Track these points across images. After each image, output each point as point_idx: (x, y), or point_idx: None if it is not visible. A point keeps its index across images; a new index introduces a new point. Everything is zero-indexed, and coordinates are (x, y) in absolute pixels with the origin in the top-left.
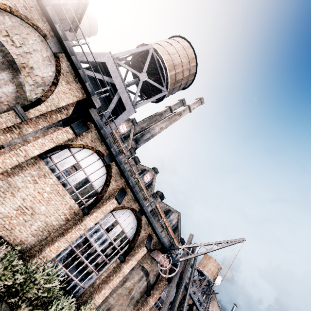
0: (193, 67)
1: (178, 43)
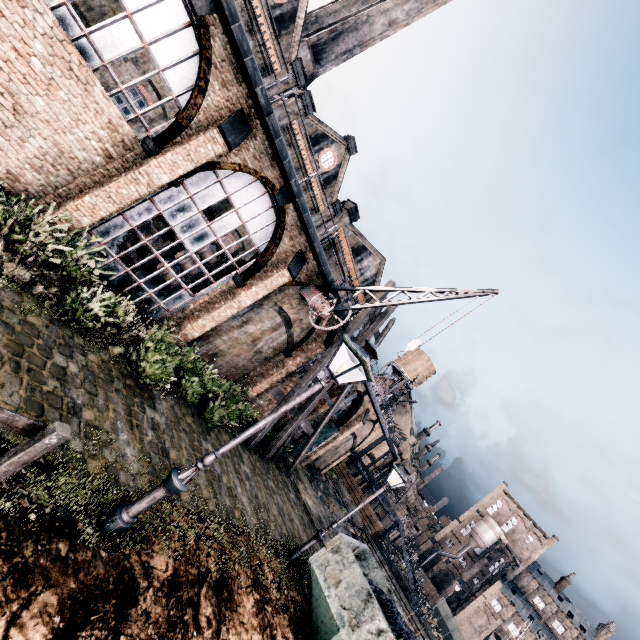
0: None
1: None
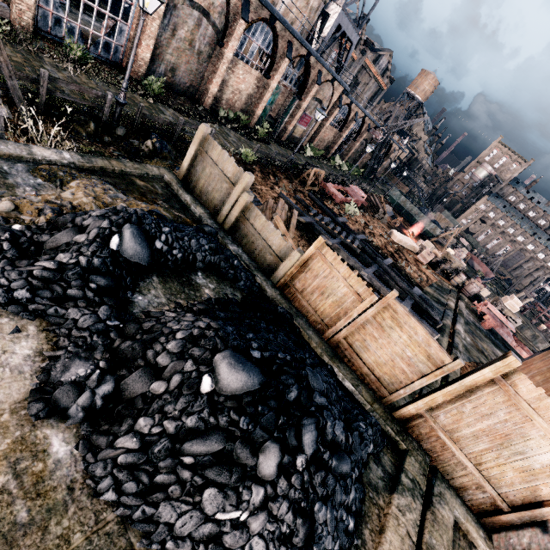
0: None
1: None
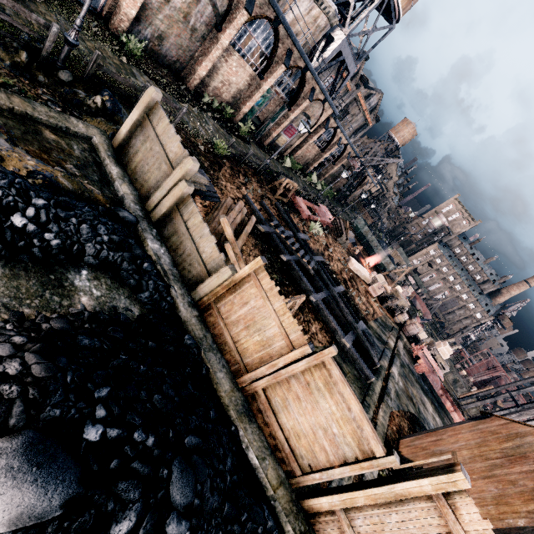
0: None
1: None
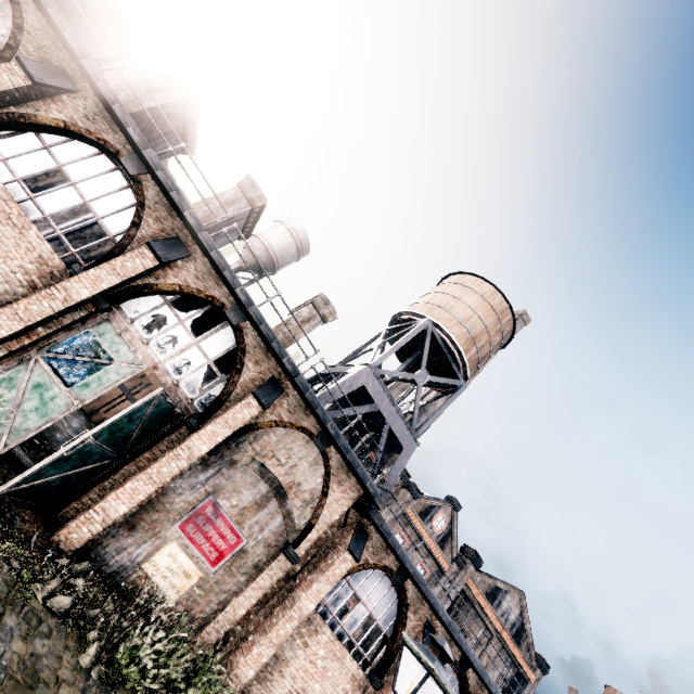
0: (507, 323)
1: (472, 293)
